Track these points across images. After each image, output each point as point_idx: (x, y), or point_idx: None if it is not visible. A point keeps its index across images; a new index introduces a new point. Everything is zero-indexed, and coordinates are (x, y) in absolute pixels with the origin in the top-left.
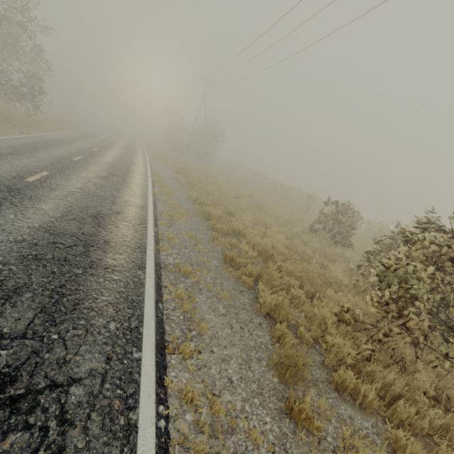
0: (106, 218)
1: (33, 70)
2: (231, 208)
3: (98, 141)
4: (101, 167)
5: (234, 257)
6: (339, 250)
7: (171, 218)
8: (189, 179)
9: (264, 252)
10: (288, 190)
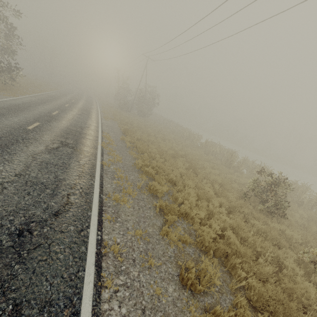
0: (35, 231)
1: (7, 44)
2: (173, 176)
3: (60, 103)
4: (55, 134)
5: (194, 282)
6: (278, 226)
7: (117, 202)
8: (133, 139)
9: (218, 251)
10: (211, 146)
